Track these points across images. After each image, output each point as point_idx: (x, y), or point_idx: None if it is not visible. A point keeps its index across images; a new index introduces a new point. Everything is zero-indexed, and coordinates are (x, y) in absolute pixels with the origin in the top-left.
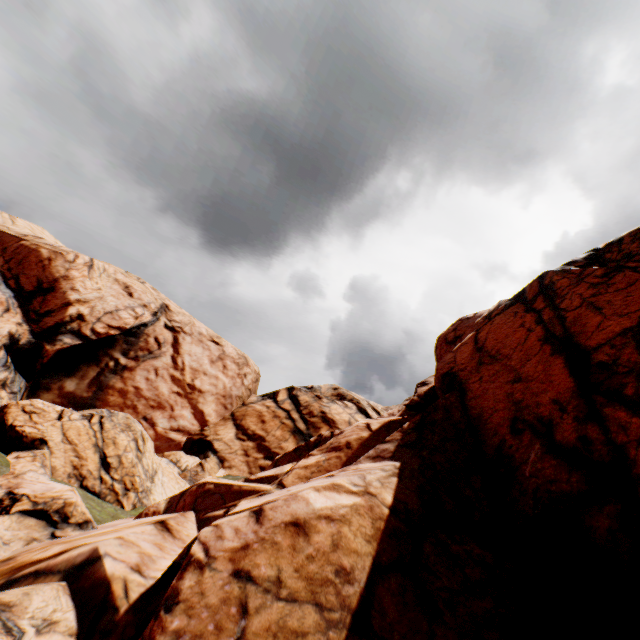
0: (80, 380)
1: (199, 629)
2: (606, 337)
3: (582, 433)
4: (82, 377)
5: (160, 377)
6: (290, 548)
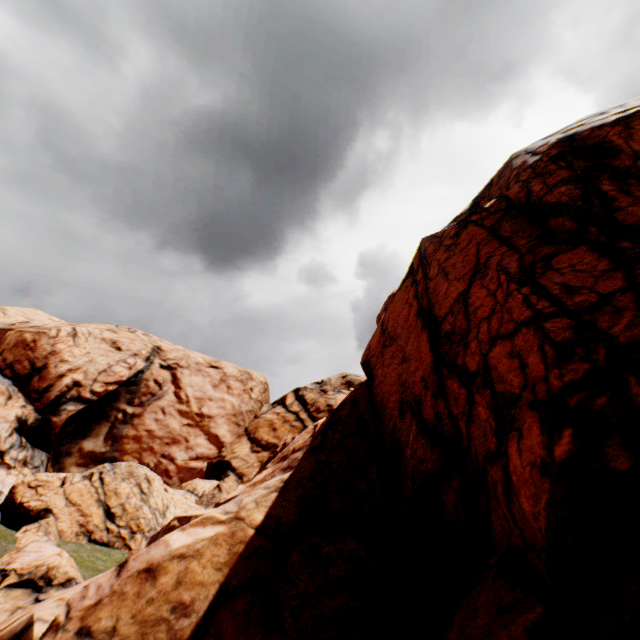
0: (96, 438)
1: None
2: (449, 305)
3: (436, 409)
4: (97, 435)
5: (168, 415)
6: (135, 595)
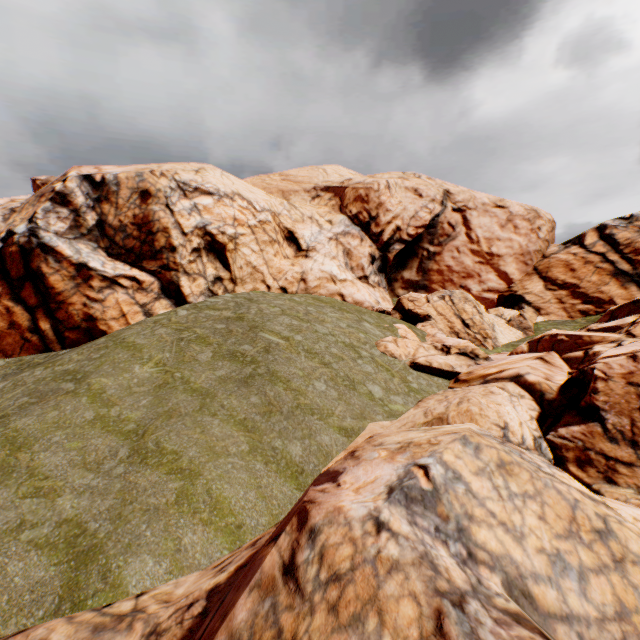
0: (410, 270)
1: (615, 401)
2: None
3: None
4: (410, 268)
5: (461, 254)
6: None
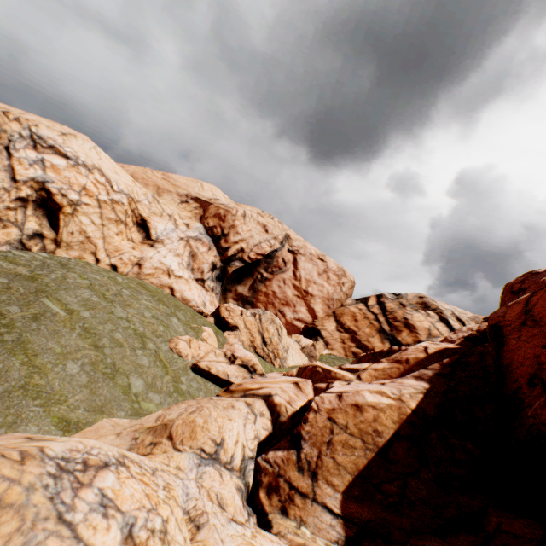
0: (244, 286)
1: (315, 432)
2: None
3: None
4: (245, 284)
5: (286, 285)
6: (352, 415)
